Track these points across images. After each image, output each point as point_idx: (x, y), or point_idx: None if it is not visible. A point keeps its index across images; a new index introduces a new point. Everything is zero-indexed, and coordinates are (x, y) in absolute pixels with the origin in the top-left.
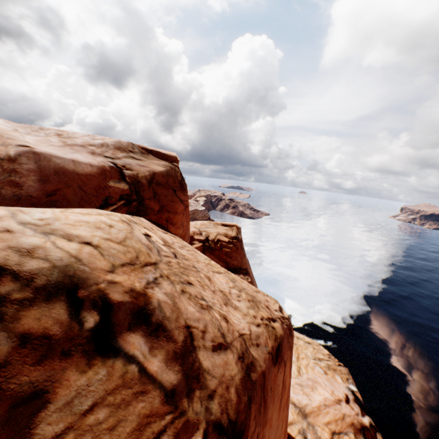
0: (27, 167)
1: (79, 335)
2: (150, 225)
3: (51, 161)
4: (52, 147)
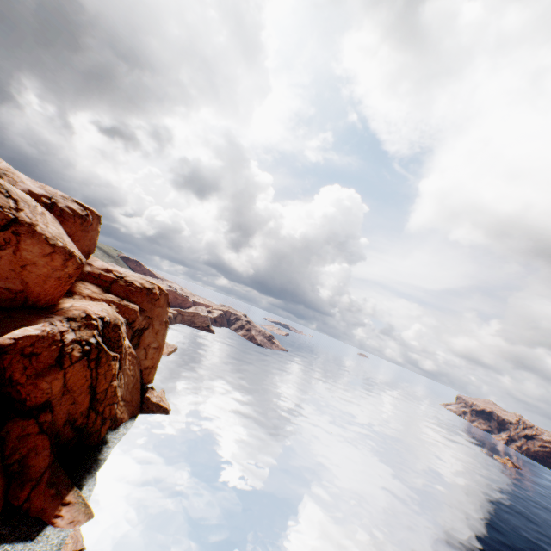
0: (20, 184)
1: (5, 194)
2: (47, 212)
3: (27, 186)
4: (34, 186)
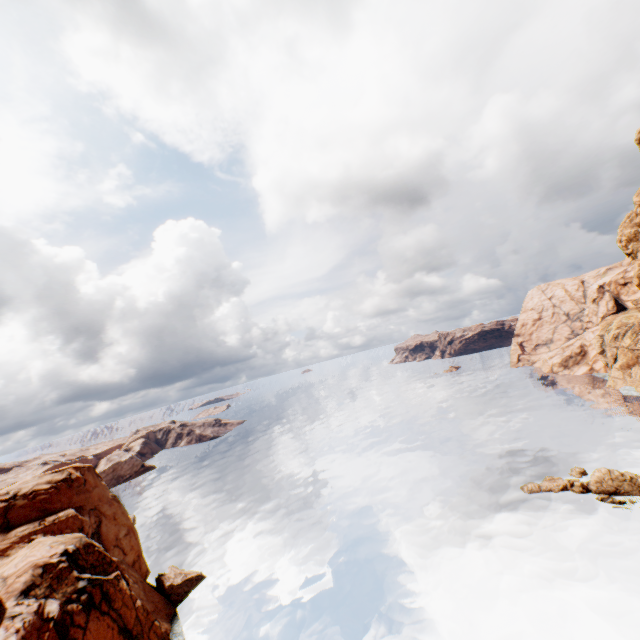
0: None
1: None
2: None
3: None
4: None
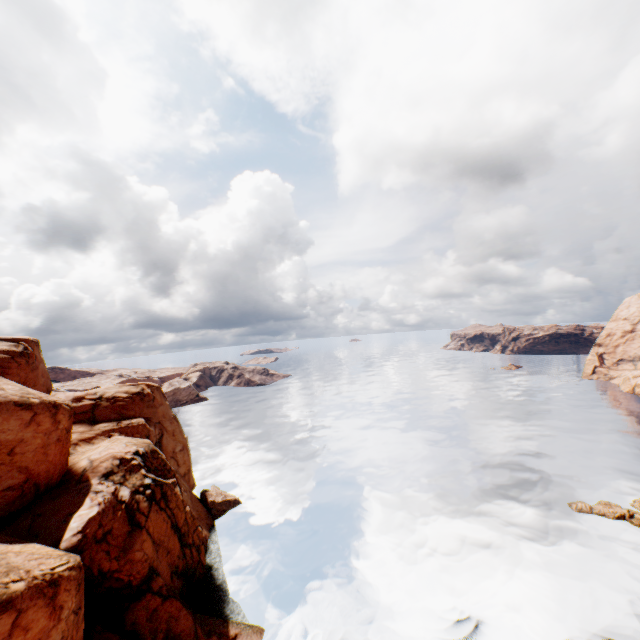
0: None
1: None
2: None
3: None
4: None
